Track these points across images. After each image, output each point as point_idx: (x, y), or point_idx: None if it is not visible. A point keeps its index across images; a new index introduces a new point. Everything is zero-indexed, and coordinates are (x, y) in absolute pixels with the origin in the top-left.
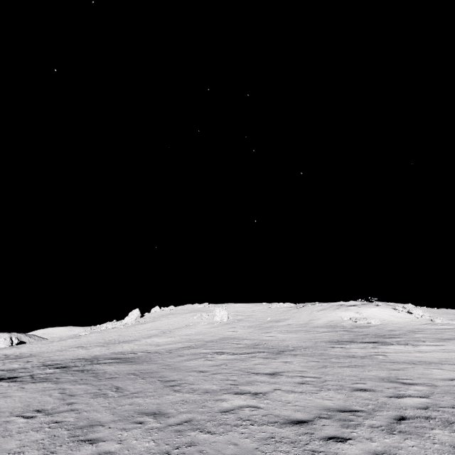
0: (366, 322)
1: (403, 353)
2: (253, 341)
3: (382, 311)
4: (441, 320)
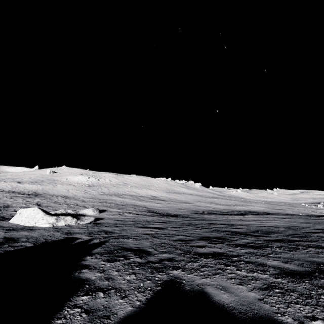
0: (63, 180)
1: (0, 183)
2: (9, 179)
3: (80, 177)
4: (87, 183)
